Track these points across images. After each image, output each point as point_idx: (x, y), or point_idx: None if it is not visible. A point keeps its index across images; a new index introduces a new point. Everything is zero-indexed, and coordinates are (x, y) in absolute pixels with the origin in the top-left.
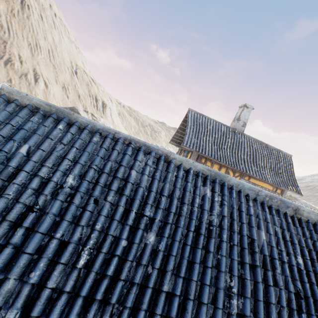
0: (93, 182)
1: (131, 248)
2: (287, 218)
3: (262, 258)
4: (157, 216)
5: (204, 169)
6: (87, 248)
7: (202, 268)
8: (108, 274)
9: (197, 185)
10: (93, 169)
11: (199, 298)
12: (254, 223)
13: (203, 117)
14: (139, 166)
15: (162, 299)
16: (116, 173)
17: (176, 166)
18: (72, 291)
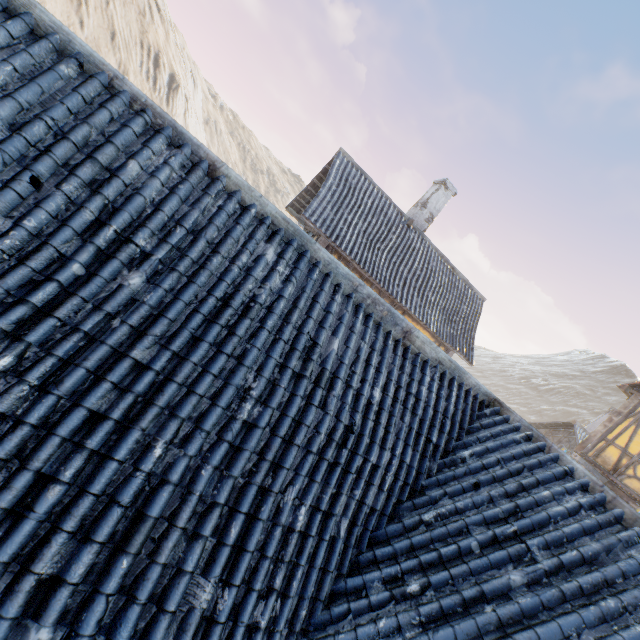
0: (39, 147)
1: (89, 281)
2: (389, 339)
3: (319, 372)
4: (157, 252)
5: (279, 217)
6: None
7: (215, 352)
8: (30, 300)
9: (254, 236)
10: (45, 124)
11: (192, 387)
12: (328, 325)
13: (363, 176)
14: (151, 162)
15: (124, 365)
16: (95, 152)
17: (227, 192)
18: None
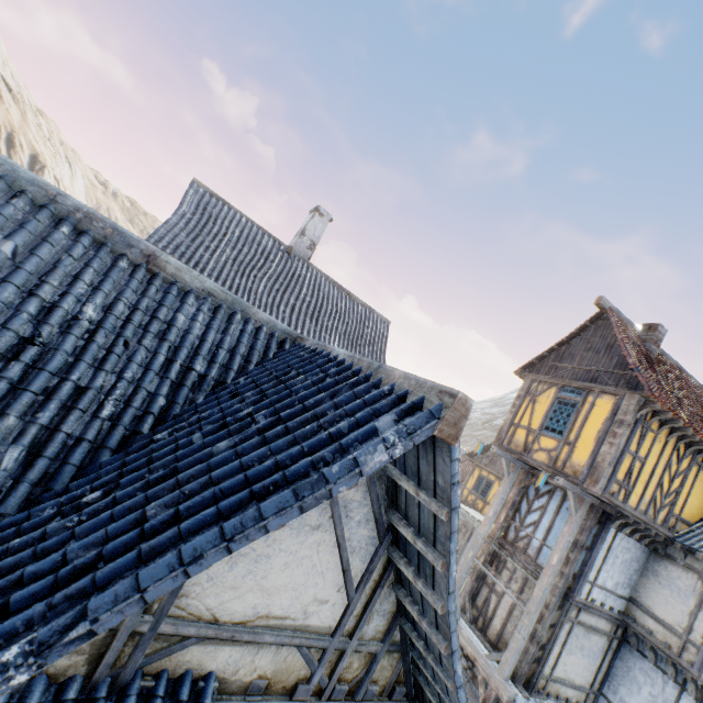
0: None
1: None
2: (120, 260)
3: None
4: None
5: None
6: None
7: None
8: None
9: None
10: None
11: None
12: None
13: (227, 206)
14: None
15: None
16: None
17: None
18: None
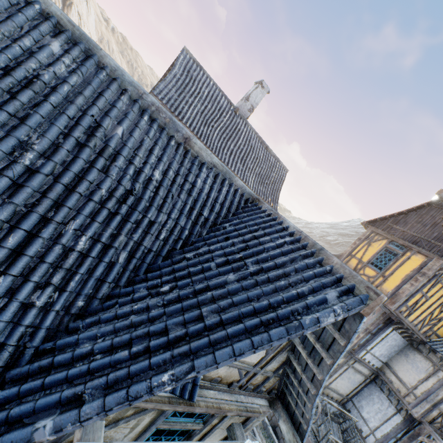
0: None
1: None
2: (171, 140)
3: (103, 147)
4: None
5: (64, 18)
6: None
7: None
8: None
9: (38, 27)
10: None
11: None
12: (113, 115)
13: (202, 71)
14: None
15: None
16: None
17: None
18: None
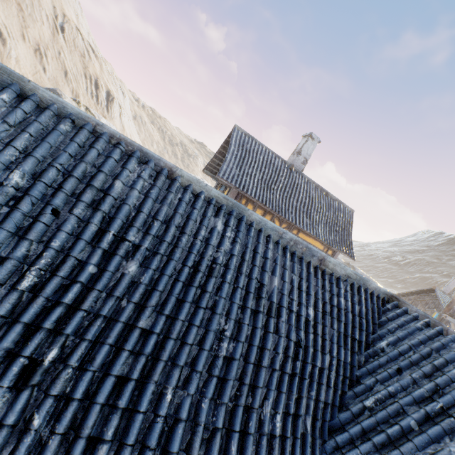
0: (53, 186)
1: (101, 276)
2: (310, 268)
3: (268, 305)
4: (144, 243)
5: (220, 197)
6: (36, 268)
7: (194, 308)
8: (63, 301)
9: (206, 214)
10: (56, 169)
11: (184, 339)
12: (268, 268)
13: (254, 141)
14: (129, 178)
15: (135, 335)
16: (91, 180)
17: (182, 187)
18: (9, 316)
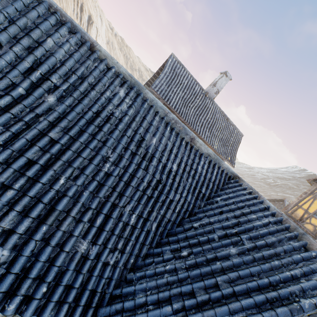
0: (0, 27)
1: (27, 97)
2: (182, 141)
3: (145, 153)
4: (62, 86)
5: (127, 74)
6: None
7: (91, 138)
8: None
9: (113, 83)
10: (3, 15)
11: (80, 153)
12: (151, 130)
13: (183, 68)
14: (60, 40)
15: (45, 139)
16: (30, 32)
17: (100, 59)
18: None
